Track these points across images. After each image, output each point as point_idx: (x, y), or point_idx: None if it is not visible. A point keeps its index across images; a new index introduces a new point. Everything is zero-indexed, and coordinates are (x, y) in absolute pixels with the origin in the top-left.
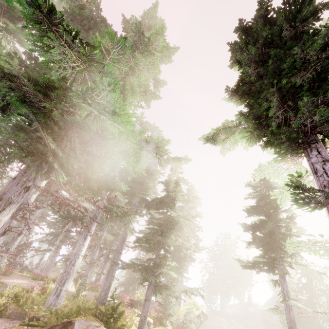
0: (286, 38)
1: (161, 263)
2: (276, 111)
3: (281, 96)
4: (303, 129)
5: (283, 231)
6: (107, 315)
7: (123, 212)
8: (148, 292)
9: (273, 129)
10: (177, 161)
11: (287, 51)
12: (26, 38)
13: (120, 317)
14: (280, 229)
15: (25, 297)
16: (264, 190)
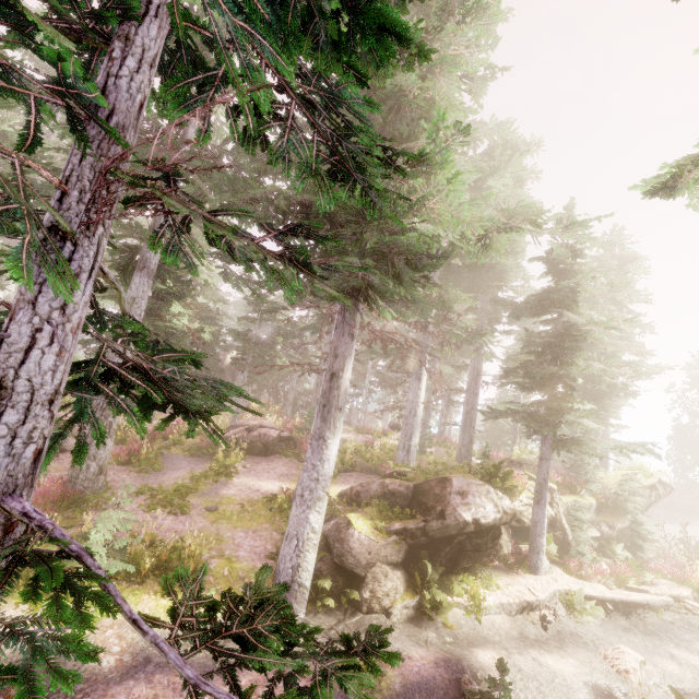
0: None
1: (562, 407)
2: None
3: None
4: None
5: None
6: (488, 474)
7: (470, 333)
8: (544, 448)
9: None
10: (575, 228)
11: None
12: None
13: (507, 477)
14: None
15: (369, 453)
16: None
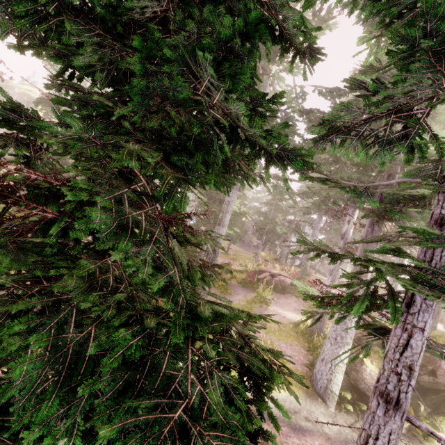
0: None
1: None
2: None
3: None
4: None
5: None
6: None
7: None
8: None
9: None
10: None
11: None
12: None
13: None
14: None
15: None
16: None
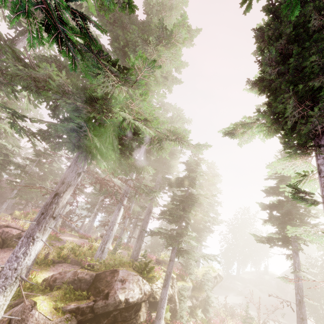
0: (315, 27)
1: (183, 233)
2: (292, 111)
3: (298, 98)
4: (314, 132)
5: (302, 211)
6: (141, 268)
7: (149, 189)
8: (172, 254)
9: (288, 127)
10: (197, 148)
11: (313, 43)
12: (81, 70)
13: (151, 270)
14: (299, 210)
15: (79, 251)
16: None
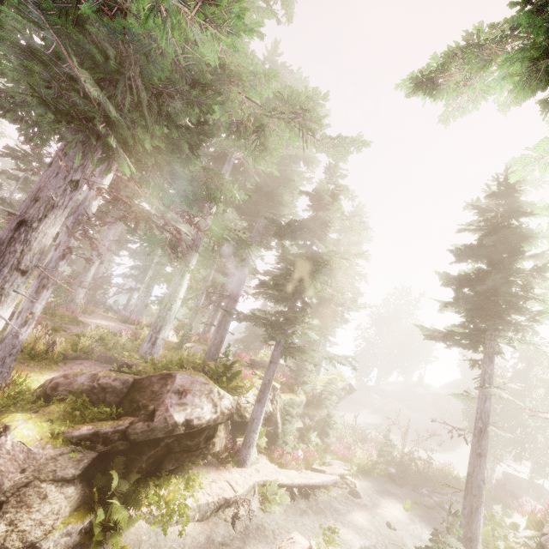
0: None
1: (296, 319)
2: None
3: None
4: None
5: (515, 290)
6: (218, 373)
7: (238, 241)
8: (275, 353)
9: None
10: (339, 146)
11: None
12: None
13: (235, 377)
14: (512, 287)
15: (114, 342)
16: (502, 218)
